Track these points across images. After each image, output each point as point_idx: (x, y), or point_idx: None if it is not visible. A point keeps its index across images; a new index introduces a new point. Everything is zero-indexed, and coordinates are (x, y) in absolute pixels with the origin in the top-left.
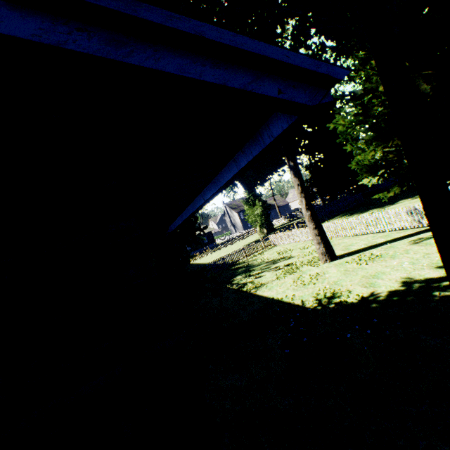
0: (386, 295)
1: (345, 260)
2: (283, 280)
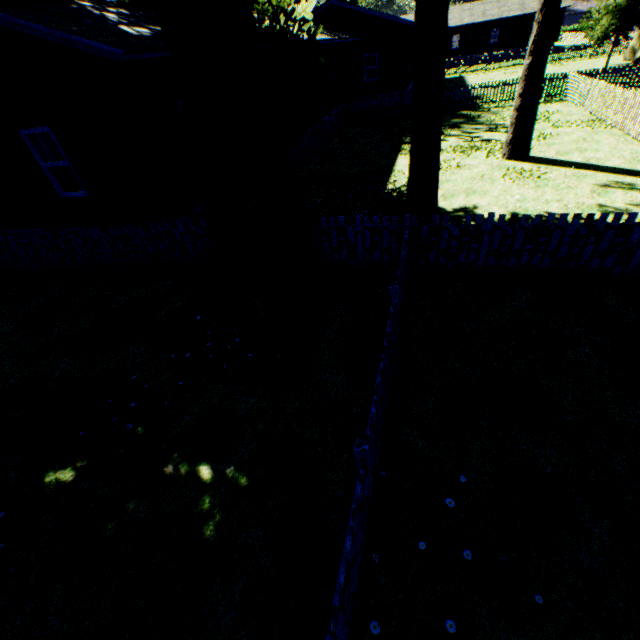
0: None
1: (516, 166)
2: None
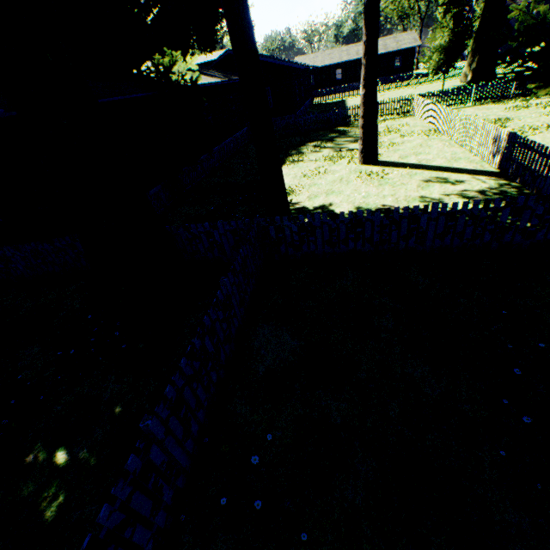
0: (296, 208)
1: (368, 169)
2: (311, 165)
